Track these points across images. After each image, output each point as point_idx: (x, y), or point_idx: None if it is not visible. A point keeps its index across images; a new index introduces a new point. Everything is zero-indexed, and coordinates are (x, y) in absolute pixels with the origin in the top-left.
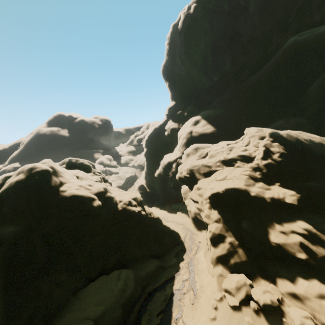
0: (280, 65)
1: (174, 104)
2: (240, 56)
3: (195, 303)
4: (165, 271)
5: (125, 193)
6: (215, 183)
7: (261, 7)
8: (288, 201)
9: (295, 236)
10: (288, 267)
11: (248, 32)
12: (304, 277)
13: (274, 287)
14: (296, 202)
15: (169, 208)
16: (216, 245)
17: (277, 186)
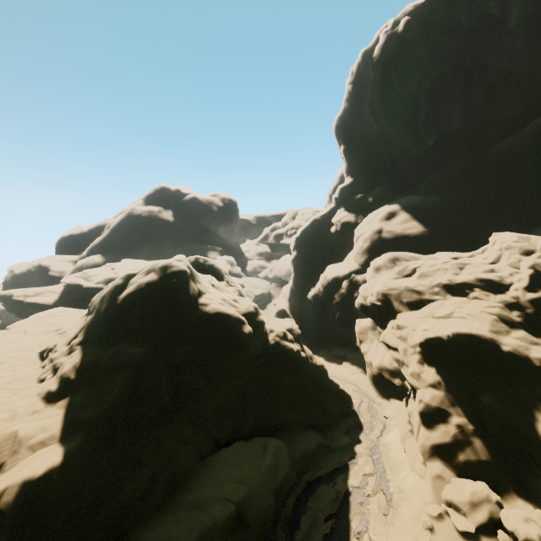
0: None
1: (351, 183)
2: (483, 105)
3: (390, 515)
4: (331, 454)
5: (273, 320)
6: (432, 322)
7: (532, 20)
8: None
9: None
10: None
11: (502, 63)
12: None
13: None
14: None
15: (327, 354)
16: (430, 425)
17: None
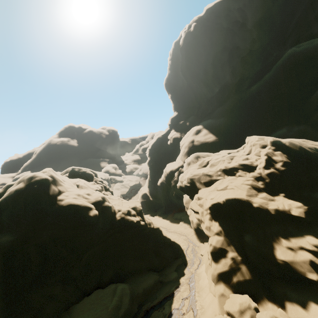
0: (280, 75)
1: (177, 115)
2: (240, 68)
3: None
4: (164, 287)
5: (125, 202)
6: (216, 193)
7: (259, 23)
8: (294, 214)
9: (304, 253)
10: (298, 289)
11: (247, 45)
12: (317, 302)
13: (283, 312)
14: (304, 215)
15: (171, 218)
16: (217, 260)
17: (282, 197)
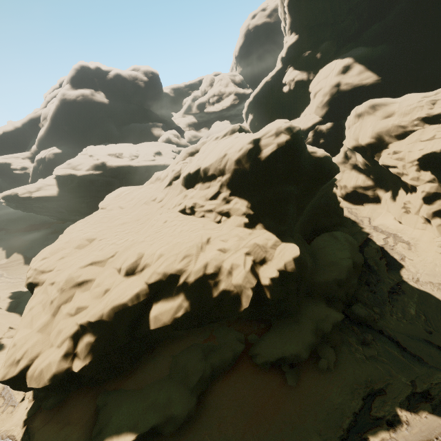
0: None
1: (297, 40)
2: None
3: (413, 249)
4: (354, 236)
5: None
6: (422, 144)
7: None
8: None
9: None
10: None
11: None
12: None
13: None
14: None
15: None
16: (430, 203)
17: None
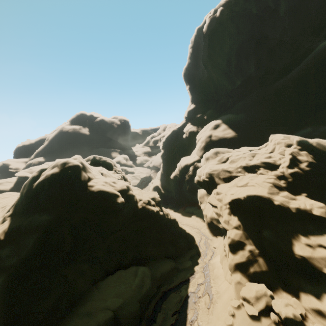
0: (310, 70)
1: (194, 107)
2: (267, 60)
3: (211, 308)
4: (179, 273)
5: (144, 193)
6: (236, 189)
7: (292, 10)
8: (316, 213)
9: (322, 250)
10: (313, 282)
11: (276, 35)
12: None
13: (297, 301)
14: (325, 215)
15: (183, 211)
16: (234, 252)
17: (304, 197)
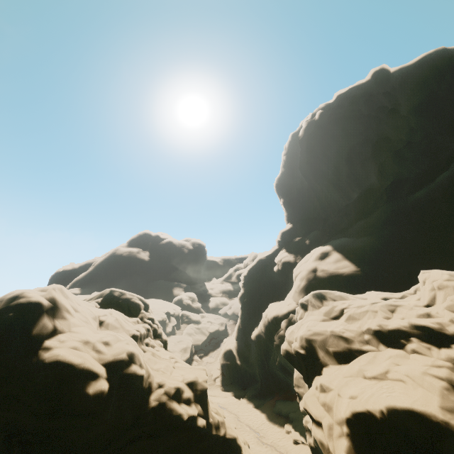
0: None
1: (291, 228)
2: (393, 166)
3: None
4: None
5: (179, 367)
6: (361, 384)
7: (418, 109)
8: None
9: None
10: None
11: (402, 136)
12: None
13: None
14: None
15: (271, 410)
16: None
17: None
